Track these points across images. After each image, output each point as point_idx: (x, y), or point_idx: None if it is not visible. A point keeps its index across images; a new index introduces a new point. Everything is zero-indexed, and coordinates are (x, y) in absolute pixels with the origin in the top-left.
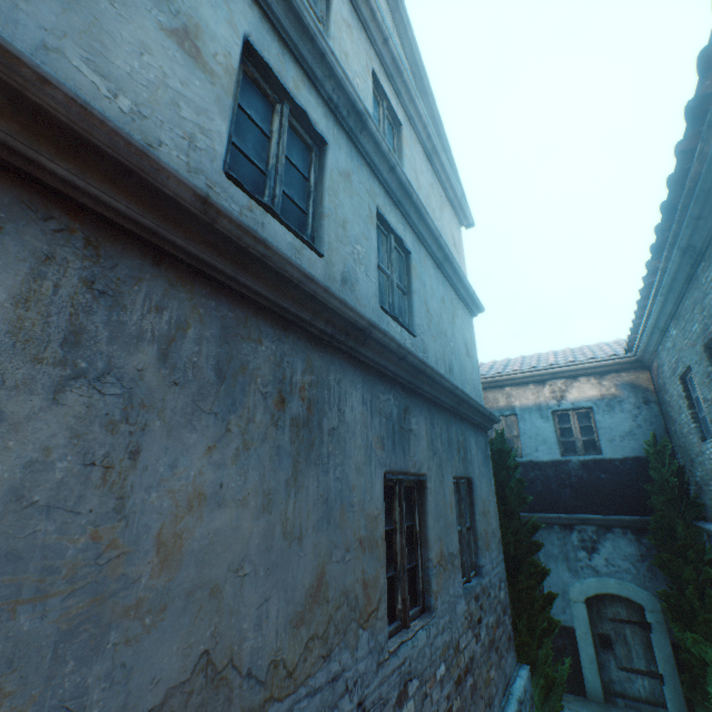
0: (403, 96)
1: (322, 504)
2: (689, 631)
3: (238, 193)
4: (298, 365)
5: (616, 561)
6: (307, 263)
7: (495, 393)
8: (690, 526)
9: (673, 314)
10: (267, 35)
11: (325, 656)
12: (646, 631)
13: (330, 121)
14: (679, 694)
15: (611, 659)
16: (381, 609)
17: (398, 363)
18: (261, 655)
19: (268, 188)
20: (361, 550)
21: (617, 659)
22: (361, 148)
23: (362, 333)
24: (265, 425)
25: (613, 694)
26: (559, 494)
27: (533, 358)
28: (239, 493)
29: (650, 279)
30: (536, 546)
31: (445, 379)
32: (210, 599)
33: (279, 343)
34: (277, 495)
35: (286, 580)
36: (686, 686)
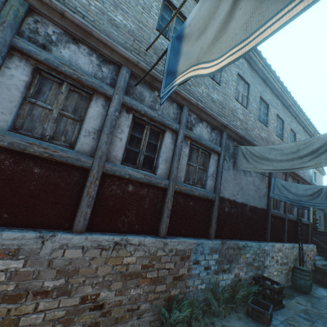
0: (316, 169)
1: None
2: None
3: None
4: None
5: None
6: None
7: None
8: None
9: None
10: None
11: None
12: None
13: None
14: None
15: None
16: None
17: None
18: None
19: None
20: None
21: None
22: None
23: None
24: None
25: None
26: None
27: None
28: None
29: None
30: None
31: None
32: None
33: None
34: None
35: None
36: None
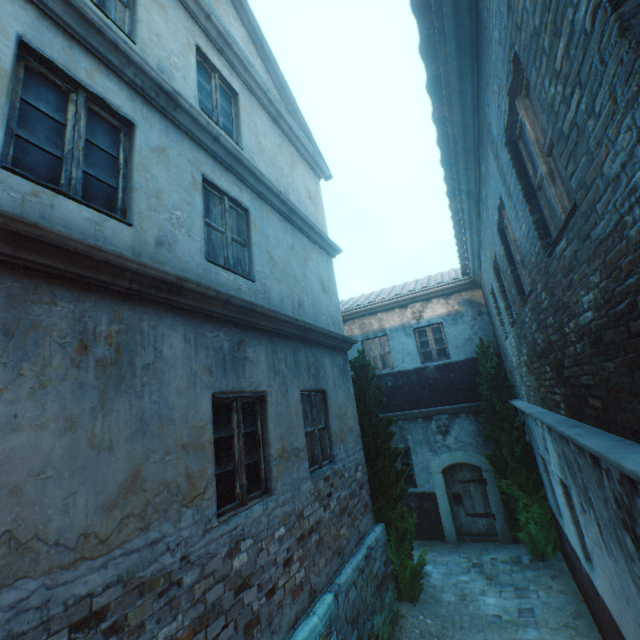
0: (237, 66)
1: (136, 422)
2: (504, 479)
3: (19, 182)
4: (103, 318)
5: (463, 438)
6: (111, 233)
7: (370, 319)
8: (505, 404)
9: (480, 243)
10: (48, 31)
11: (143, 528)
12: (484, 485)
13: (138, 103)
14: (505, 525)
15: (461, 510)
16: (208, 492)
17: (225, 306)
18: (71, 531)
19: (65, 172)
20: (184, 452)
21: (465, 509)
22: (178, 123)
23: (174, 286)
24: (65, 368)
25: (463, 534)
26: (421, 394)
27: (399, 287)
28: (38, 420)
29: (457, 218)
30: (391, 435)
31: (281, 314)
32: (10, 496)
33: (79, 302)
34: (82, 419)
35: (96, 478)
36: (506, 518)
